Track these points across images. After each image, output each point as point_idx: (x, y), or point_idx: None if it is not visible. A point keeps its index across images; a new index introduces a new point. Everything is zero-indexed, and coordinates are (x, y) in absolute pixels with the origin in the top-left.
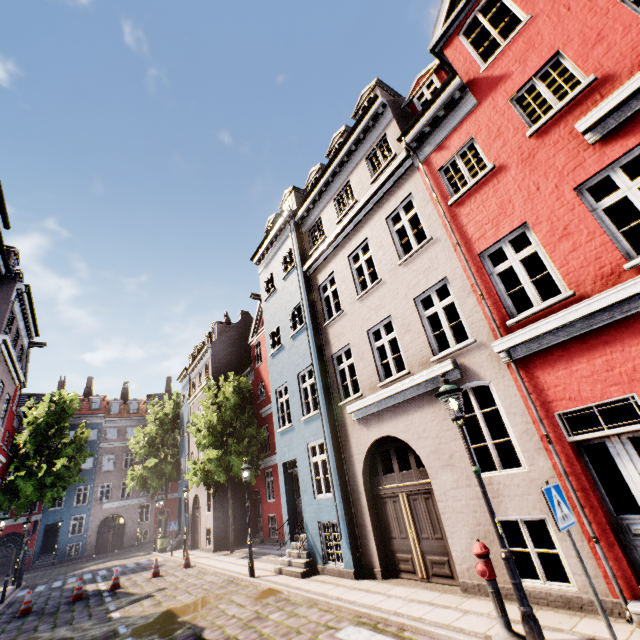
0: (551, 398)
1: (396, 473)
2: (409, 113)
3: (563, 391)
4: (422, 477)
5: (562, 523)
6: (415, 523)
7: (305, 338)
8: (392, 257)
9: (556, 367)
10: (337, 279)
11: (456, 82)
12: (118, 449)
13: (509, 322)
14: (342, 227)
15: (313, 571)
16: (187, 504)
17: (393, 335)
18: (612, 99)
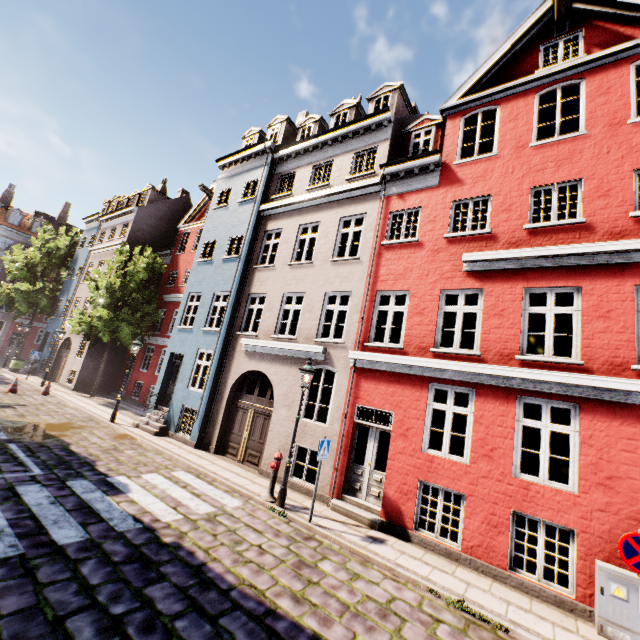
0: (360, 396)
1: (254, 396)
2: (405, 139)
3: (367, 395)
4: (270, 406)
5: (320, 457)
6: (251, 430)
7: (234, 268)
8: (329, 251)
9: (372, 382)
10: (283, 237)
11: (436, 158)
12: None
13: (366, 344)
14: (307, 198)
15: (165, 434)
16: (55, 341)
17: (300, 307)
18: (485, 254)
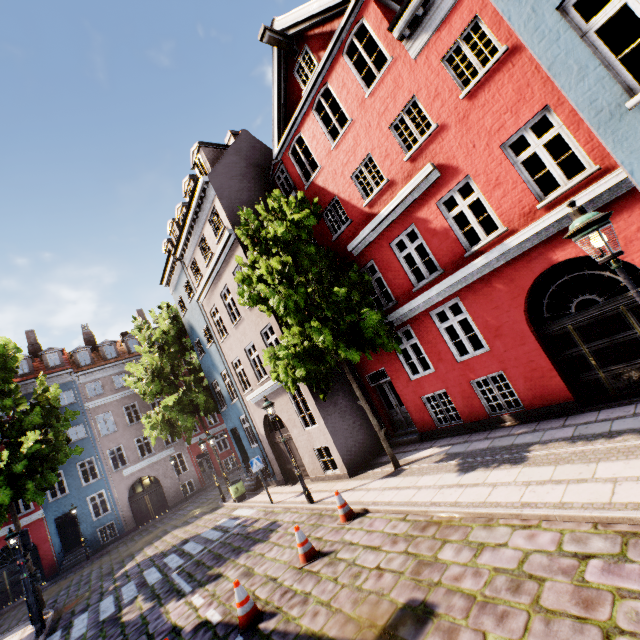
0: None
1: None
2: None
3: None
4: None
5: None
6: None
7: None
8: None
9: None
10: None
11: None
12: (112, 405)
13: None
14: None
15: None
16: (253, 432)
17: None
18: None
